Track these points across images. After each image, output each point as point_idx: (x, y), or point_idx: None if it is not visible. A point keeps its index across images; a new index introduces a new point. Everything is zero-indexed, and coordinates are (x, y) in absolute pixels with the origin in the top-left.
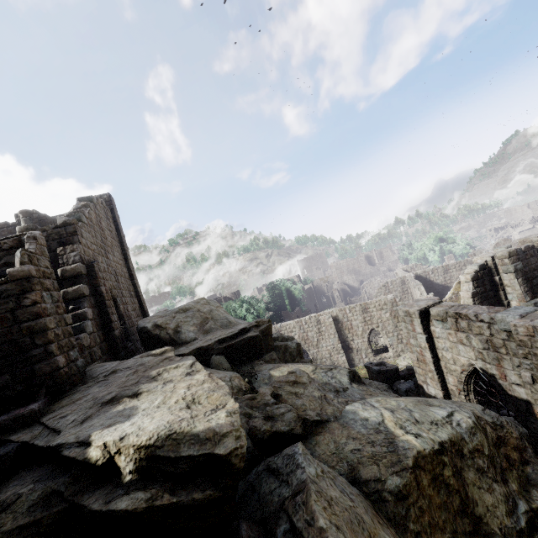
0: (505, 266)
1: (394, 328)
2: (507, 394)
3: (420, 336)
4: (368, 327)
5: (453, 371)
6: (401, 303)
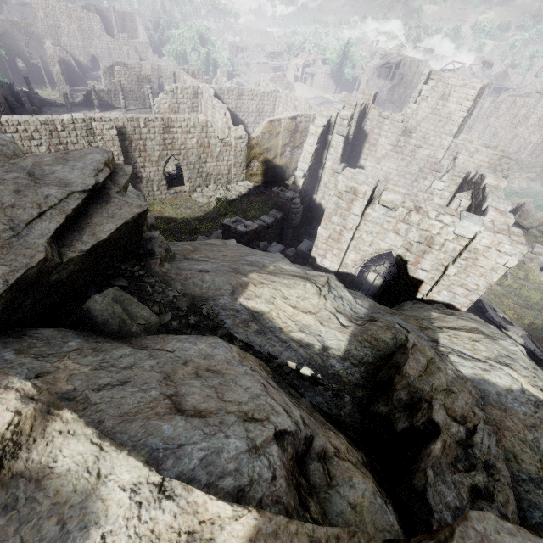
0: (342, 127)
1: (198, 159)
2: (407, 274)
3: (355, 218)
4: (168, 153)
5: (362, 251)
6: (212, 131)
